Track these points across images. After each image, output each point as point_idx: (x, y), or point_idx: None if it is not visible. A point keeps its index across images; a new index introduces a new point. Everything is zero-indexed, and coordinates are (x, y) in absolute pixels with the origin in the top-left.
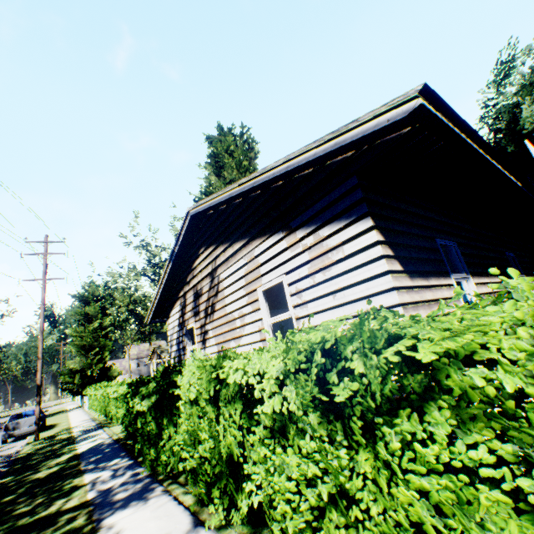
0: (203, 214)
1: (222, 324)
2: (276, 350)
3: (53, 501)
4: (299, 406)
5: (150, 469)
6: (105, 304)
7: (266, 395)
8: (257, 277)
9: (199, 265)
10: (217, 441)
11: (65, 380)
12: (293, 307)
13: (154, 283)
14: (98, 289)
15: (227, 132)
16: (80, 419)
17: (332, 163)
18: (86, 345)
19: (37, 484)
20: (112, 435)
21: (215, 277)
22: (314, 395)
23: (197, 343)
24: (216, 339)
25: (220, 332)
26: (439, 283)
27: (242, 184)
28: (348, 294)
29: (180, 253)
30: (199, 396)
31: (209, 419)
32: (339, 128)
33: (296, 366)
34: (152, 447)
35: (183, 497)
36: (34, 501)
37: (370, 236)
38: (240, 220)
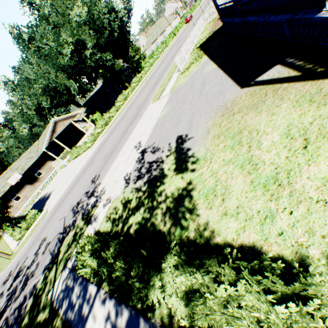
0: None
1: None
2: None
3: None
4: None
5: None
6: None
7: None
8: None
9: None
10: None
11: None
12: None
13: None
14: None
15: None
16: None
17: None
18: None
19: None
20: None
21: None
22: None
23: None
24: None
25: None
26: (11, 203)
27: None
28: None
29: None
30: None
31: None
32: None
33: None
34: None
35: None
36: None
37: None
38: None
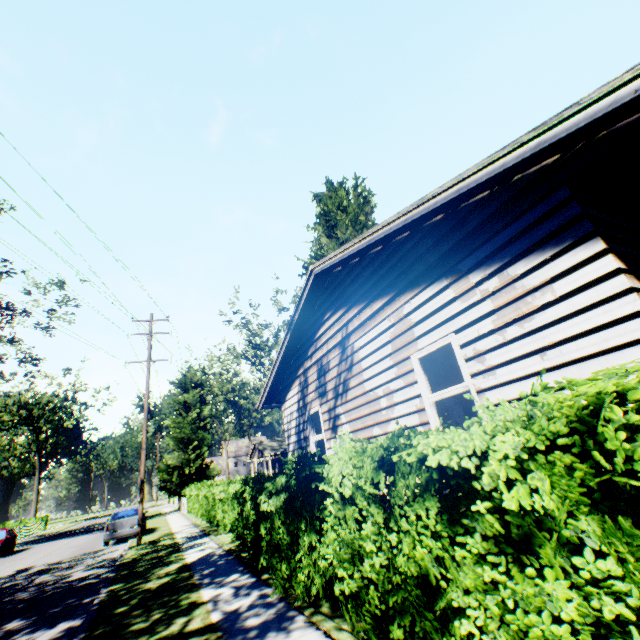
0: (327, 273)
1: (359, 405)
2: (497, 420)
3: (173, 619)
4: (555, 503)
5: (282, 590)
6: (203, 392)
7: (502, 482)
8: (409, 341)
9: (324, 334)
10: (392, 556)
11: (163, 477)
12: (470, 376)
13: (256, 366)
14: (197, 375)
15: (337, 187)
16: (181, 523)
17: (522, 178)
18: (184, 438)
19: (150, 595)
20: (221, 544)
21: (347, 347)
22: (589, 484)
23: (324, 431)
24: (351, 425)
25: (357, 416)
26: None
27: (387, 225)
28: (568, 351)
29: (300, 321)
30: (356, 493)
31: (376, 523)
32: (544, 122)
33: (545, 441)
34: (283, 561)
35: (337, 634)
36: (151, 616)
37: (601, 264)
38: (380, 273)
